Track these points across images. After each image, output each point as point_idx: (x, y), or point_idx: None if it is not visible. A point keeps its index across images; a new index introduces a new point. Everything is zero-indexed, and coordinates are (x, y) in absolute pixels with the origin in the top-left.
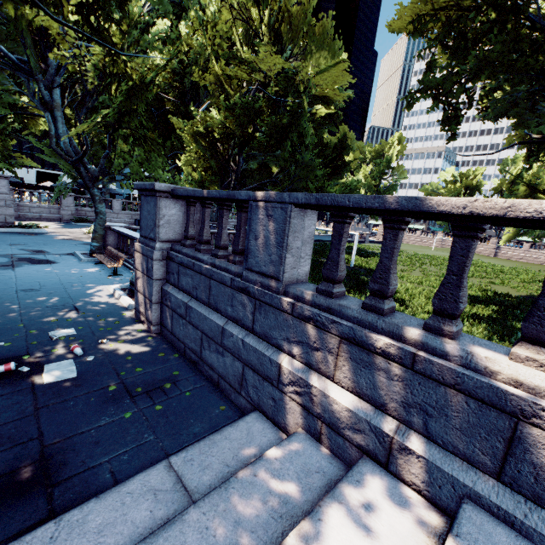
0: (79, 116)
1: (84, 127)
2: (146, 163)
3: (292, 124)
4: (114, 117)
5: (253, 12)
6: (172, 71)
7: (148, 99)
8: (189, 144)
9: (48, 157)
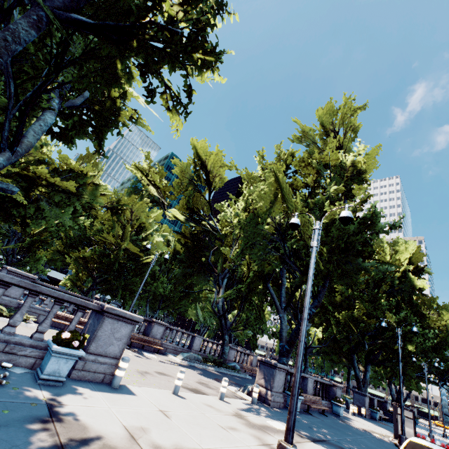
0: (16, 242)
1: (11, 246)
2: (37, 262)
3: (116, 262)
4: (27, 245)
5: (152, 216)
6: (97, 230)
7: (85, 237)
8: (70, 260)
9: (1, 252)
